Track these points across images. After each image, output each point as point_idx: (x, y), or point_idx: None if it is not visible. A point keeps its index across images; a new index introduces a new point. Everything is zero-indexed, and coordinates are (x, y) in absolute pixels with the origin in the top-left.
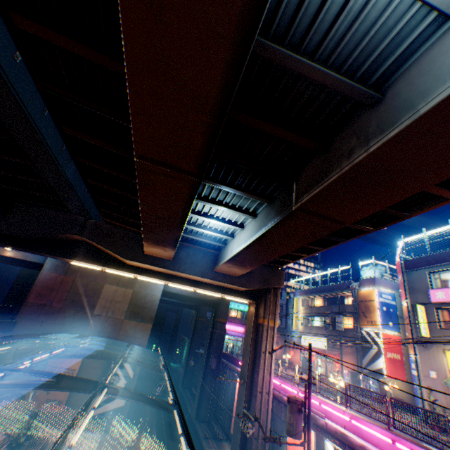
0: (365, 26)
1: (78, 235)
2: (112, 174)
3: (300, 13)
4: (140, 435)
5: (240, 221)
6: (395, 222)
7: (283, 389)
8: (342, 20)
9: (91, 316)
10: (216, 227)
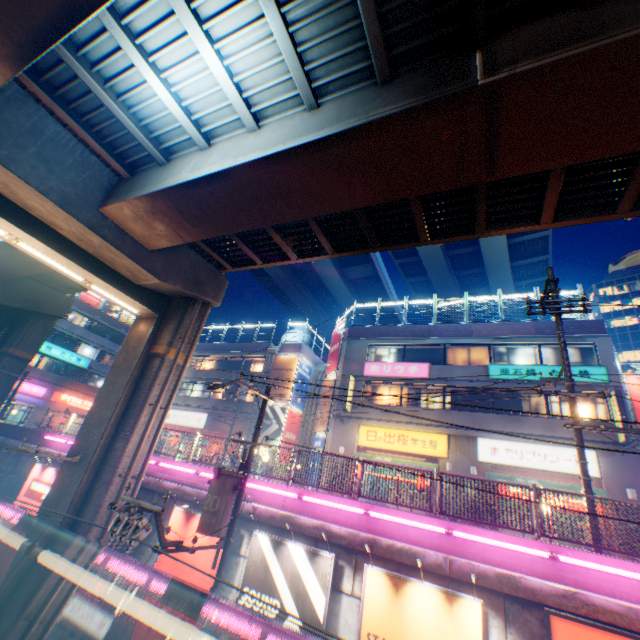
0: None
1: None
2: None
3: None
4: None
5: (262, 106)
6: (462, 239)
7: (162, 472)
8: None
9: None
10: (184, 94)
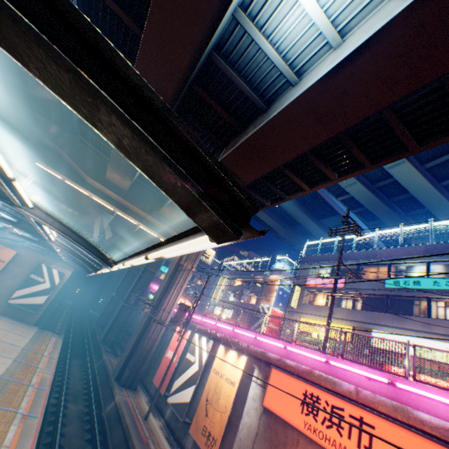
0: (263, 70)
1: (52, 141)
2: None
3: (235, 51)
4: (50, 332)
5: None
6: (282, 202)
7: None
8: (253, 63)
9: None
10: None
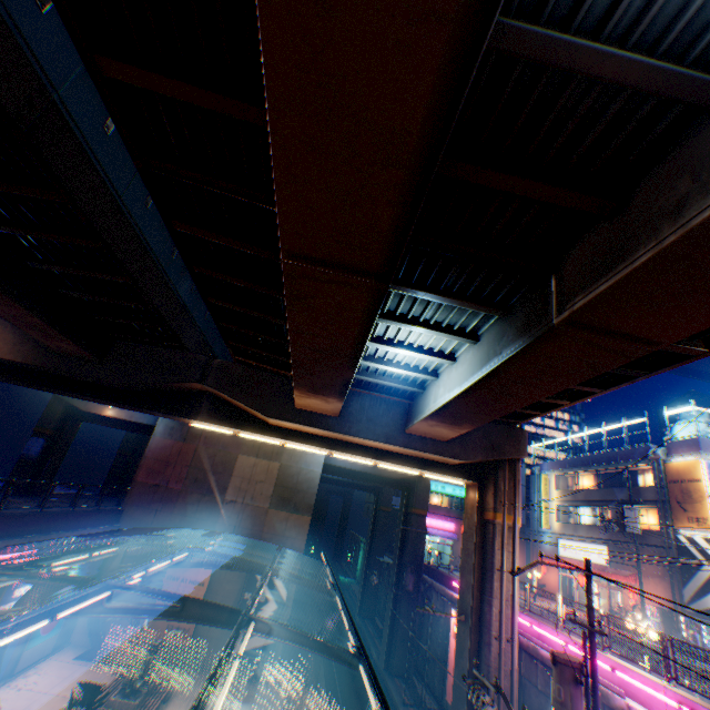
0: None
1: (199, 382)
2: (244, 287)
3: None
4: (302, 690)
5: (448, 350)
6: None
7: (537, 636)
8: None
9: (222, 503)
10: (408, 361)
